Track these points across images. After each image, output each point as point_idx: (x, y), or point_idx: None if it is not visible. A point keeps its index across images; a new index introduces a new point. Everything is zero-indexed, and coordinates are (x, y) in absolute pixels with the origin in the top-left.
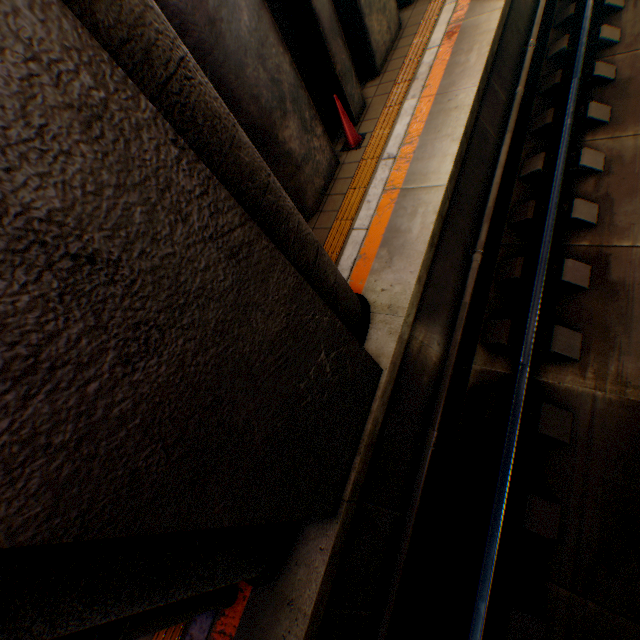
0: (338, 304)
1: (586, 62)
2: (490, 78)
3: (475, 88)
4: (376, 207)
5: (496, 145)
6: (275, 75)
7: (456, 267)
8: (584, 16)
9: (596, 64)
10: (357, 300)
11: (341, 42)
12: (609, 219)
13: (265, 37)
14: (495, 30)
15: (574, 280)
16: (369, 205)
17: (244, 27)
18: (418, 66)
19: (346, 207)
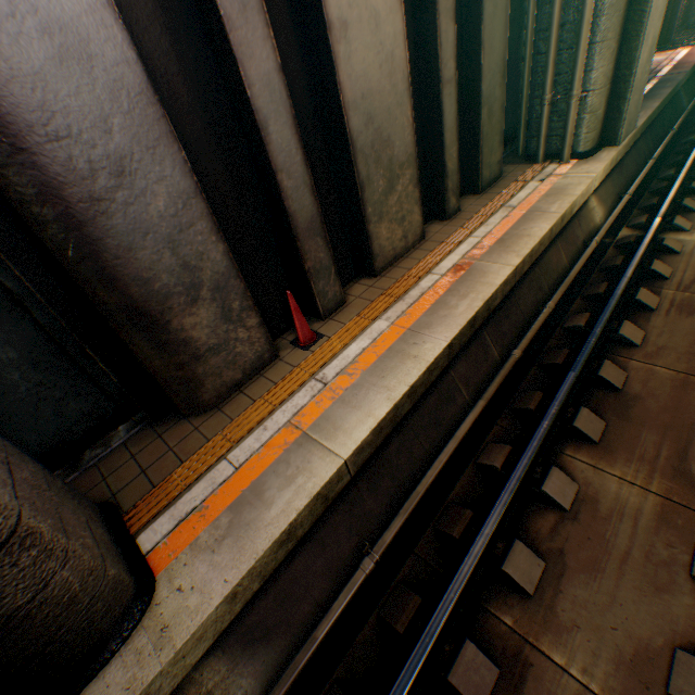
0: (29, 631)
1: (600, 351)
2: (484, 329)
3: (446, 343)
4: (268, 440)
5: (467, 405)
6: (193, 260)
7: (336, 566)
8: (608, 303)
9: (605, 361)
10: (118, 601)
11: (323, 241)
12: (552, 595)
13: (190, 223)
14: (499, 286)
15: (466, 687)
16: (263, 432)
17: (155, 210)
18: (414, 285)
19: (242, 420)
